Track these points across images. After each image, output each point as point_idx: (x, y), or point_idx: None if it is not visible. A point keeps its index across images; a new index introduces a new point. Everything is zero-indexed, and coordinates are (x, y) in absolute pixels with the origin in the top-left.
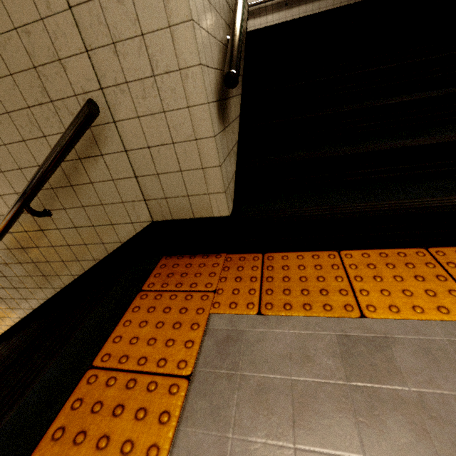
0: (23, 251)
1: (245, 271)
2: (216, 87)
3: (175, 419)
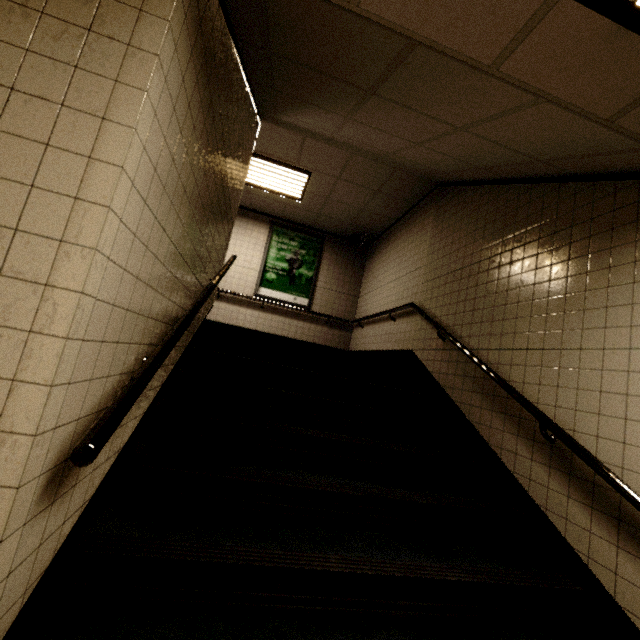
0: None
1: None
2: (68, 443)
3: None
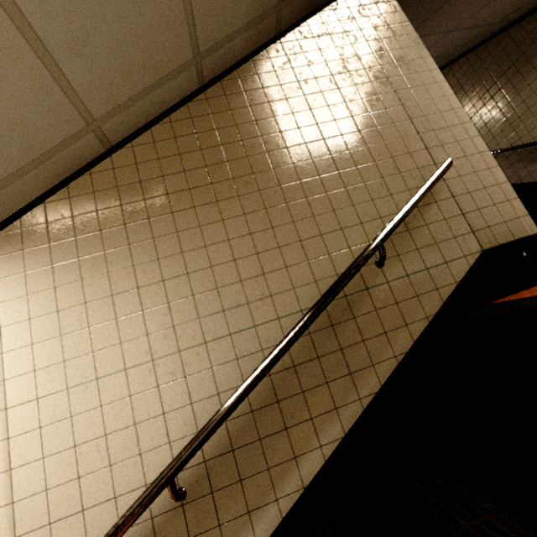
0: (331, 332)
1: None
2: None
3: None
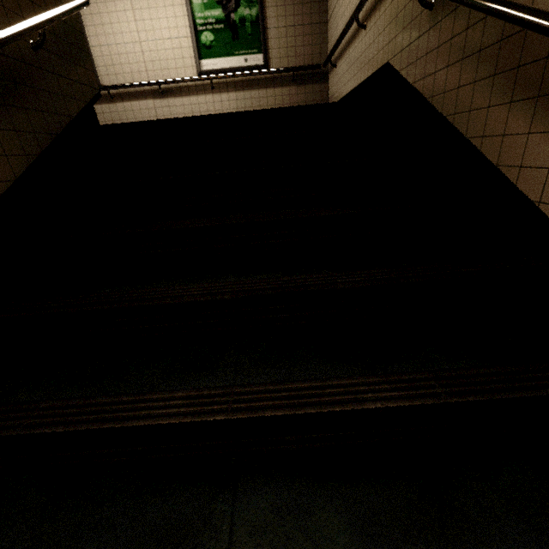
0: None
1: None
2: None
3: None
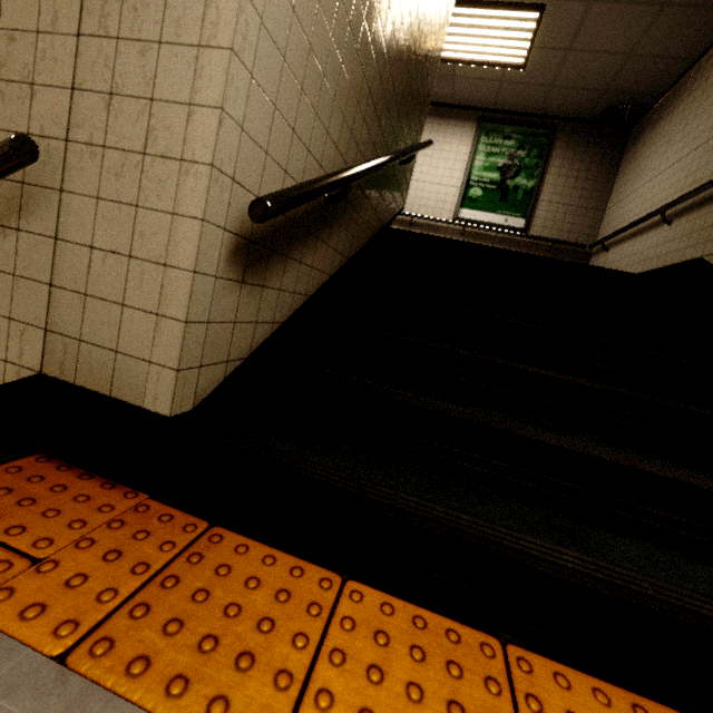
0: None
1: (145, 543)
2: (249, 220)
3: None
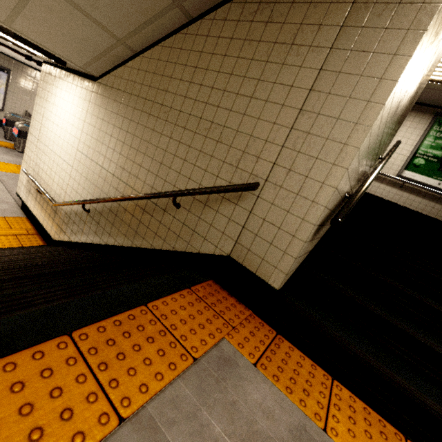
0: (142, 212)
1: (259, 333)
2: (323, 218)
3: (178, 372)
